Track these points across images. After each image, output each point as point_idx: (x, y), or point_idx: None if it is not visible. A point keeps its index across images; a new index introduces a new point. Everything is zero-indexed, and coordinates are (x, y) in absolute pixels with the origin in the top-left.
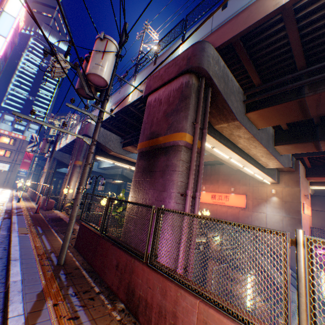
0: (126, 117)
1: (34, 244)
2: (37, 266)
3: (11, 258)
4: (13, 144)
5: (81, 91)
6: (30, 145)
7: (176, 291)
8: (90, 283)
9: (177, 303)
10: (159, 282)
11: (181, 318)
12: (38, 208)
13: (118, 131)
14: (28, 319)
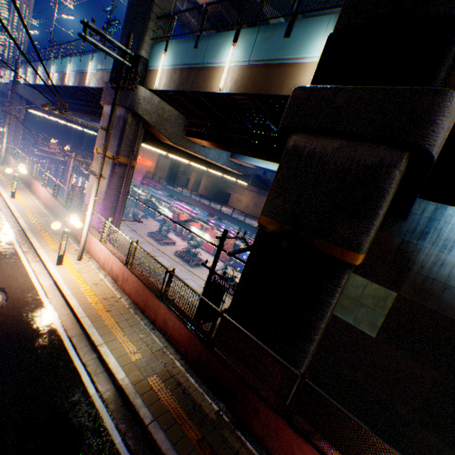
0: None
1: None
2: None
3: None
4: None
5: None
6: None
7: None
8: None
9: None
10: None
11: None
12: None
13: None
14: None
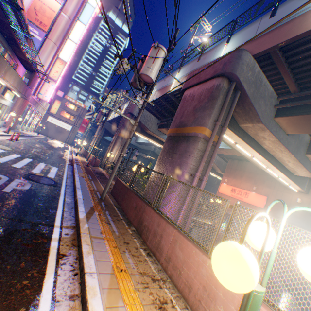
0: (165, 103)
1: (87, 184)
2: (90, 195)
3: (77, 187)
4: (77, 111)
5: (134, 84)
6: (87, 113)
7: (165, 224)
8: (118, 213)
9: (164, 230)
10: (157, 218)
11: (164, 237)
12: (89, 163)
13: (156, 113)
14: (87, 215)
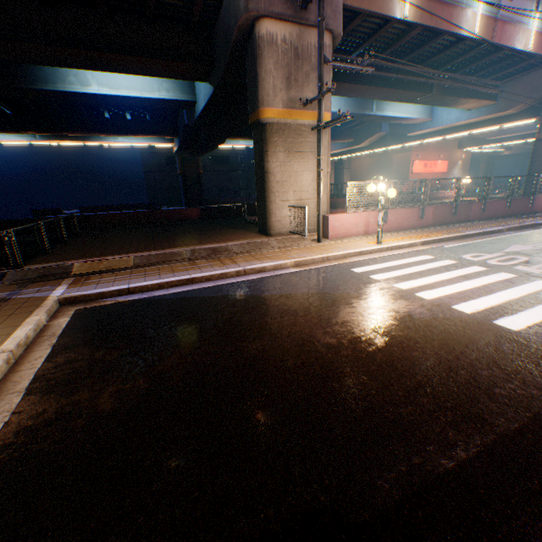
0: None
1: None
2: None
3: None
4: None
5: None
6: None
7: None
8: None
9: None
10: None
11: None
12: None
13: None
14: None
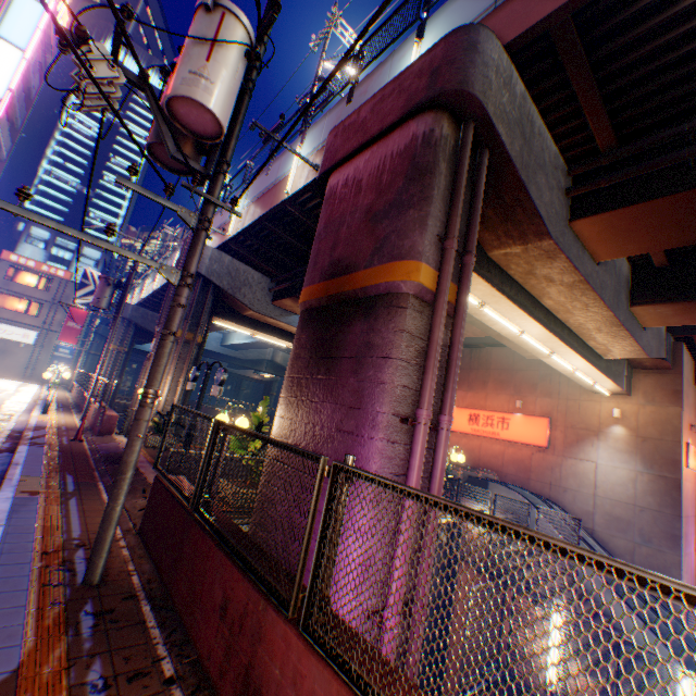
0: (281, 231)
1: (44, 521)
2: (29, 588)
3: None
4: (46, 289)
5: (161, 150)
6: (80, 292)
7: None
8: (155, 645)
9: None
10: (329, 693)
11: None
12: (81, 431)
13: (262, 263)
14: None
